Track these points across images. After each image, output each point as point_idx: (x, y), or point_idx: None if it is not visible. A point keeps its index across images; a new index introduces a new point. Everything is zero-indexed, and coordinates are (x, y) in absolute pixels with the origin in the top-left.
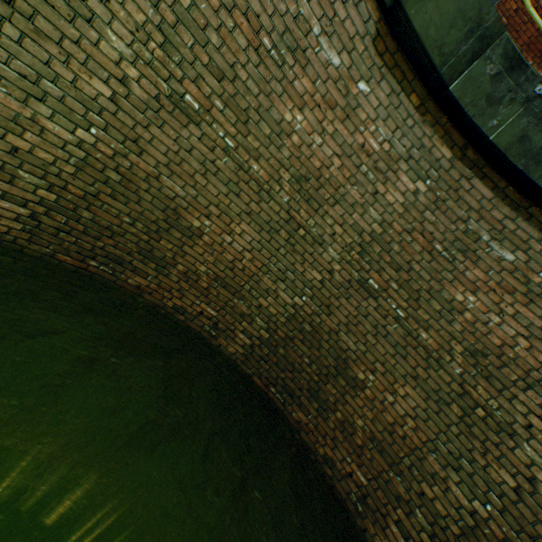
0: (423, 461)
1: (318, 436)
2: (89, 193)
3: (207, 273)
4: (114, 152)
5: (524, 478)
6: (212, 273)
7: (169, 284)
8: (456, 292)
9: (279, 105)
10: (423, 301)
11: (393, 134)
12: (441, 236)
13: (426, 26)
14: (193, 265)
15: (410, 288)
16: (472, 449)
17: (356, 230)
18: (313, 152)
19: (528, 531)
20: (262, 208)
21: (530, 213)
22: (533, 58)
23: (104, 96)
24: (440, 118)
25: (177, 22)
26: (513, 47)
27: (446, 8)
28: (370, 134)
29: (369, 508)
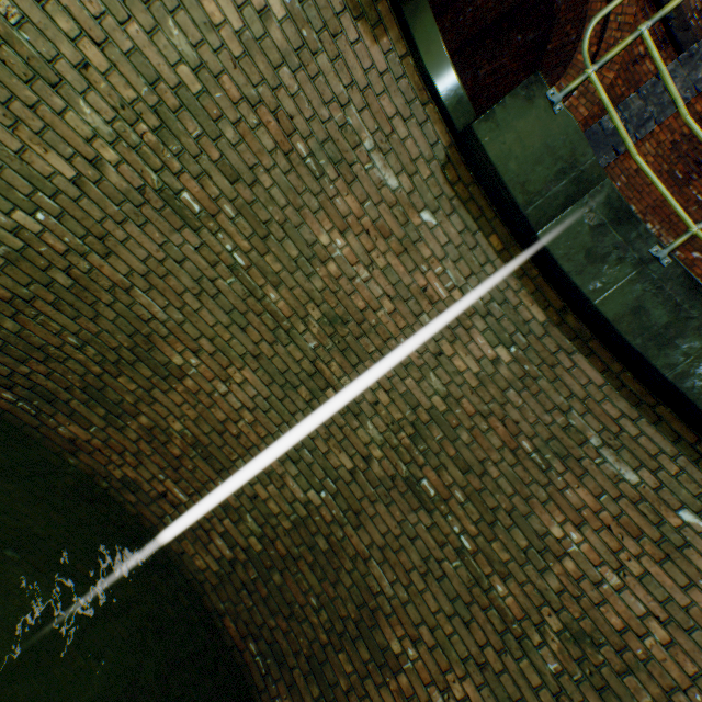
0: None
1: None
2: (20, 296)
3: (183, 433)
4: (68, 248)
5: None
6: (191, 434)
7: (123, 442)
8: (552, 521)
9: (314, 223)
10: (502, 528)
11: (466, 280)
12: (531, 429)
13: (504, 158)
14: (164, 419)
15: (482, 502)
16: None
17: (408, 402)
18: (356, 288)
19: None
20: (276, 352)
21: (658, 414)
22: (660, 223)
23: (64, 175)
24: (530, 270)
25: (181, 107)
26: (619, 197)
27: (530, 142)
28: (435, 275)
29: None
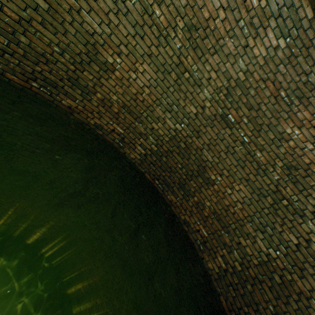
0: (243, 226)
1: (181, 209)
2: (23, 18)
3: (117, 101)
4: None
5: (304, 240)
6: (121, 102)
7: (91, 107)
8: (287, 127)
9: None
10: (263, 132)
11: None
12: (287, 85)
13: None
14: (108, 95)
15: (256, 123)
16: (274, 222)
17: (226, 77)
18: (205, 3)
19: (299, 266)
20: (159, 52)
21: None
22: None
23: None
24: None
25: None
26: None
27: None
28: None
29: (207, 248)
